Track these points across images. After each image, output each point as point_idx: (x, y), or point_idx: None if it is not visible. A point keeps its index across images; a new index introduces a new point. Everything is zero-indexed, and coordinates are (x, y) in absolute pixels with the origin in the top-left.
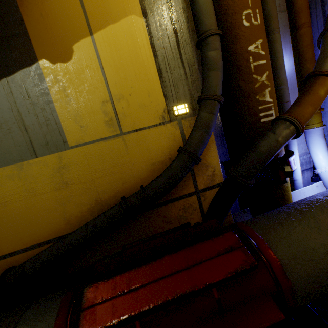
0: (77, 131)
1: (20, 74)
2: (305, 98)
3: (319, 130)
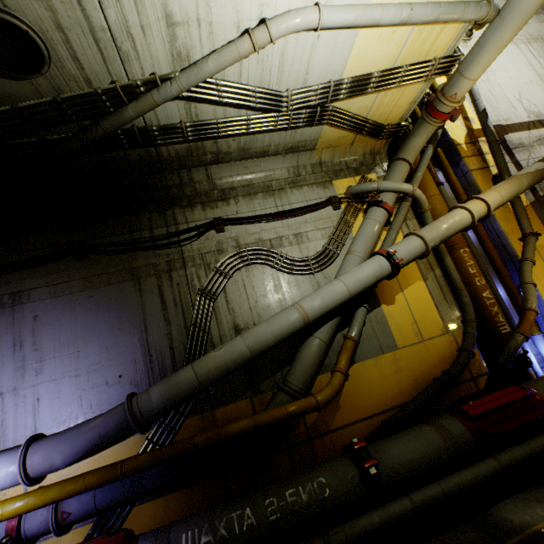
0: (401, 339)
1: (374, 311)
2: (523, 321)
3: (539, 336)
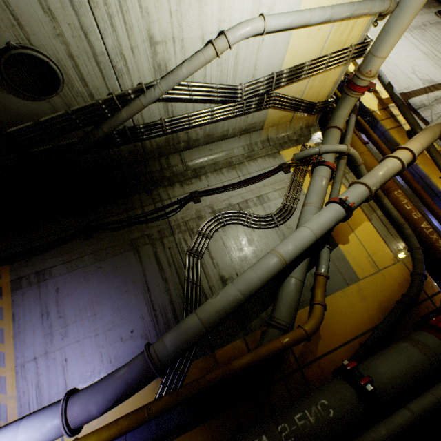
0: (360, 272)
1: (333, 251)
2: None
3: None
